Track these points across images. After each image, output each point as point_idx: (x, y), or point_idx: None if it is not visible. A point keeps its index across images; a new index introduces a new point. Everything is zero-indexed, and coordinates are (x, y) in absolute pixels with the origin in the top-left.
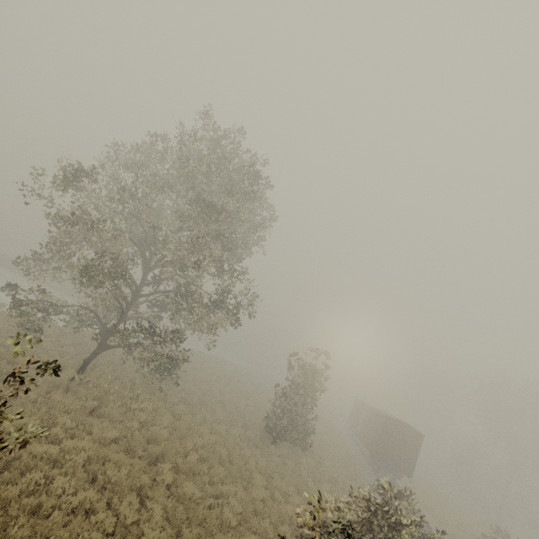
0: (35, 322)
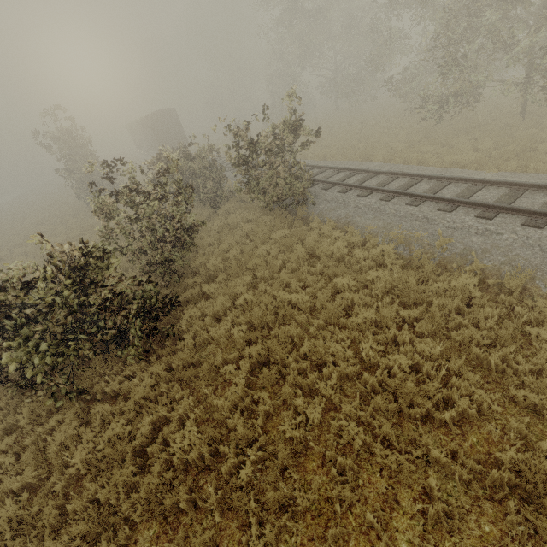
0: None
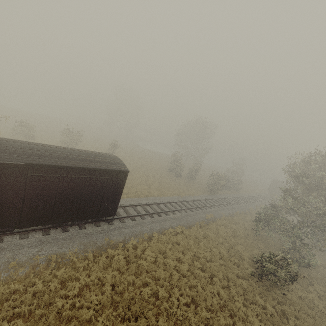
0: None
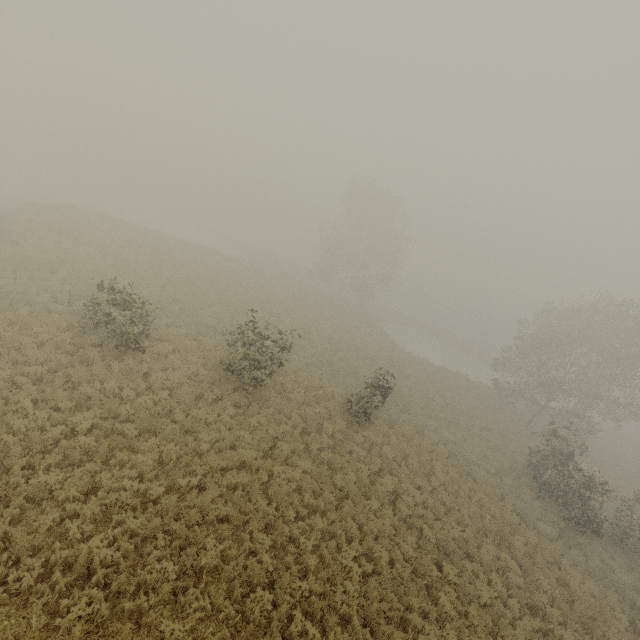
0: (484, 387)
